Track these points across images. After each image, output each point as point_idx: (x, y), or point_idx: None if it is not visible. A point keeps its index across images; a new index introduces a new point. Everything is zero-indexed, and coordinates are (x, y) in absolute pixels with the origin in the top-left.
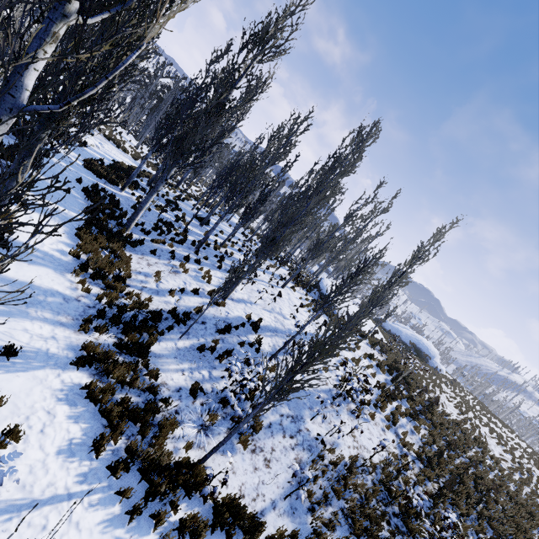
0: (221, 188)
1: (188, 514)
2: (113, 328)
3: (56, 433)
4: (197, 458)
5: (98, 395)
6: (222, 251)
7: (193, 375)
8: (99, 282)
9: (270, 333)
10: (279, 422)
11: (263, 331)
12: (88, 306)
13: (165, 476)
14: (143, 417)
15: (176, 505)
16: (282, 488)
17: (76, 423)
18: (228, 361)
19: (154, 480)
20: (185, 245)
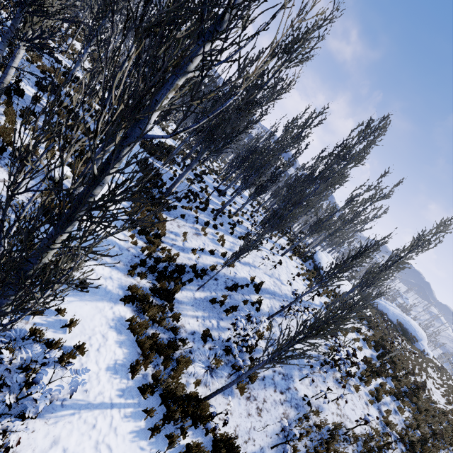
0: (239, 168)
1: (193, 441)
2: (150, 275)
3: (106, 353)
4: (203, 394)
5: (136, 328)
6: (234, 219)
7: (205, 322)
8: (143, 237)
9: (269, 295)
10: (271, 377)
11: (263, 293)
12: (134, 256)
13: (178, 404)
14: (166, 352)
15: (185, 432)
16: (270, 437)
17: (120, 347)
18: (233, 315)
19: (171, 406)
20: (206, 212)
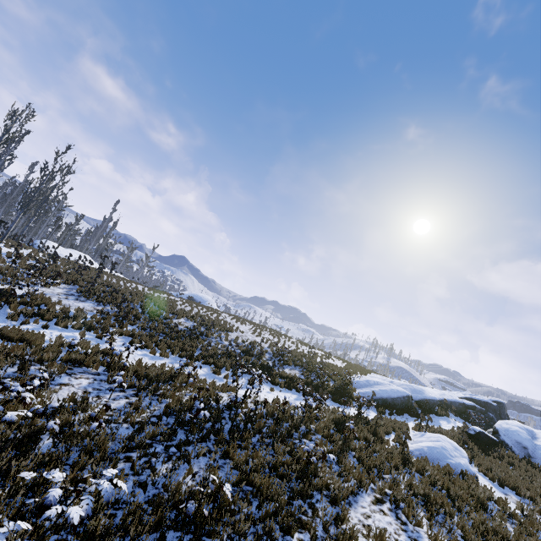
0: None
1: None
2: None
3: None
4: None
5: None
6: None
7: None
8: None
9: None
10: None
11: None
12: None
13: None
14: None
15: None
16: None
17: None
18: None
19: None
20: None
